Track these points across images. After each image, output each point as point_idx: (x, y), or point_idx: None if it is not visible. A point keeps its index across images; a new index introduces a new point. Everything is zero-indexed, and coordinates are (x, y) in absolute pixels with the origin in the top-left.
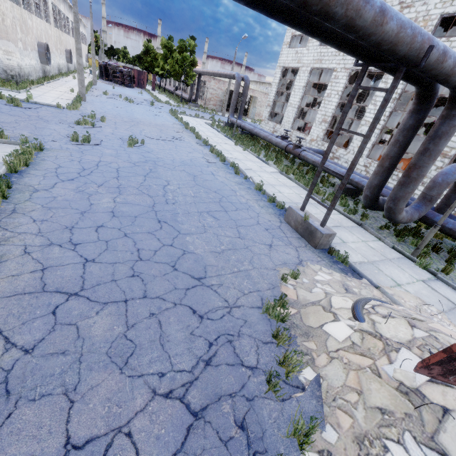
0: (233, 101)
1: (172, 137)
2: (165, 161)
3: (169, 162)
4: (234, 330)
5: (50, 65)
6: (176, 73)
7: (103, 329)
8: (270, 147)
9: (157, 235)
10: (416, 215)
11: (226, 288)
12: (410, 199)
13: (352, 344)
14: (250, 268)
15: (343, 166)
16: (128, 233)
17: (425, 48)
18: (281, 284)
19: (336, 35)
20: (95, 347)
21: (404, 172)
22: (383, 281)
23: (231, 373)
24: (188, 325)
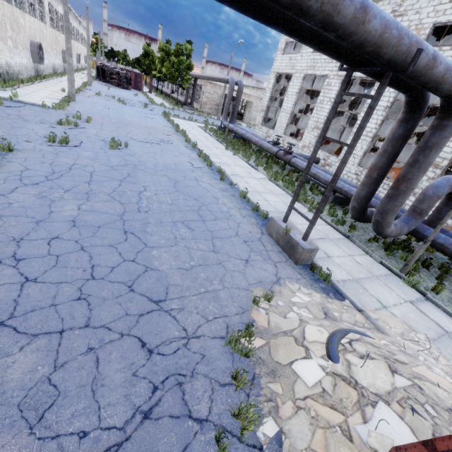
0: (226, 105)
1: (159, 139)
2: (147, 165)
3: (151, 166)
4: (188, 368)
5: (42, 65)
6: (172, 76)
7: (23, 371)
8: (261, 152)
9: (119, 248)
10: (405, 229)
11: (188, 314)
12: (400, 211)
13: (322, 391)
14: (219, 288)
15: (333, 174)
16: (86, 246)
17: (412, 52)
18: (252, 308)
19: (316, 36)
20: (5, 396)
21: (392, 184)
22: (368, 303)
23: (174, 429)
24: (132, 362)
